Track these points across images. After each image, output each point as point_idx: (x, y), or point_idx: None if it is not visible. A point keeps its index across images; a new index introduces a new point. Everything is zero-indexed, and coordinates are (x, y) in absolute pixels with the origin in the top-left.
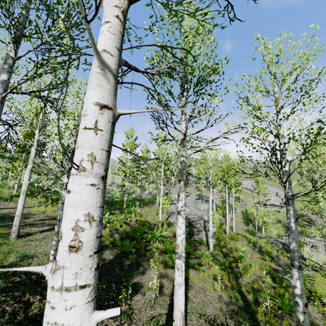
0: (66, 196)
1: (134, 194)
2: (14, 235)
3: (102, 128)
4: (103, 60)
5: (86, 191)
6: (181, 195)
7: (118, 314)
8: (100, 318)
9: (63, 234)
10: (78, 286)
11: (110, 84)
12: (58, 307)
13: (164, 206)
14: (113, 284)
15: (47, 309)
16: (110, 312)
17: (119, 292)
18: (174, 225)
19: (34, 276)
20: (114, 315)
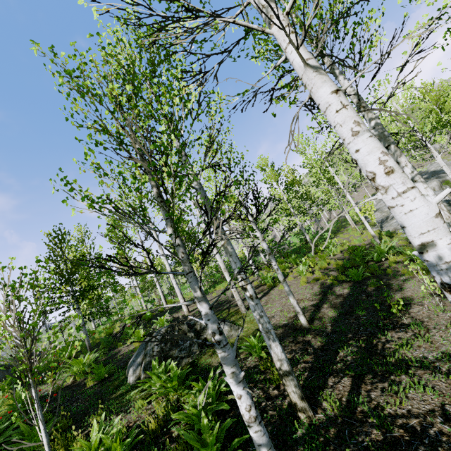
0: (357, 154)
1: (310, 231)
2: (243, 308)
3: (347, 104)
4: (312, 66)
5: (370, 141)
6: (401, 161)
7: (450, 190)
8: (437, 200)
9: (374, 171)
10: (409, 188)
11: (327, 76)
12: (405, 203)
13: (367, 213)
14: (375, 305)
15: (398, 209)
16: (442, 194)
17: (387, 312)
18: (400, 230)
19: (290, 326)
20: (447, 193)
